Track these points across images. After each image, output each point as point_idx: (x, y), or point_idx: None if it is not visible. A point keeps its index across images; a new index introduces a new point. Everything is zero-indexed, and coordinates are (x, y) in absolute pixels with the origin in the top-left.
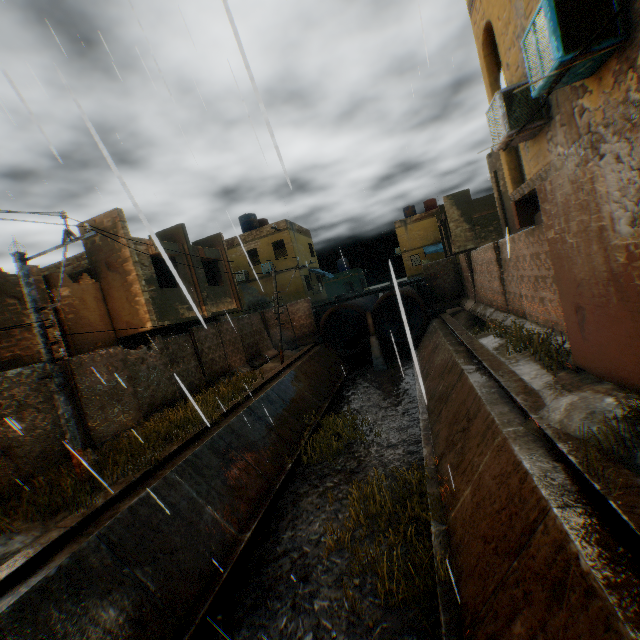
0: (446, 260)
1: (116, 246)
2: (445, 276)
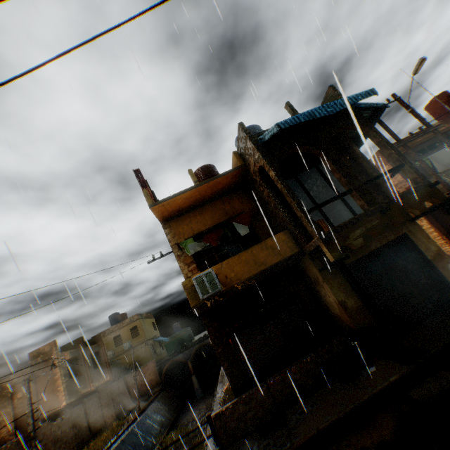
0: None
1: (51, 360)
2: None
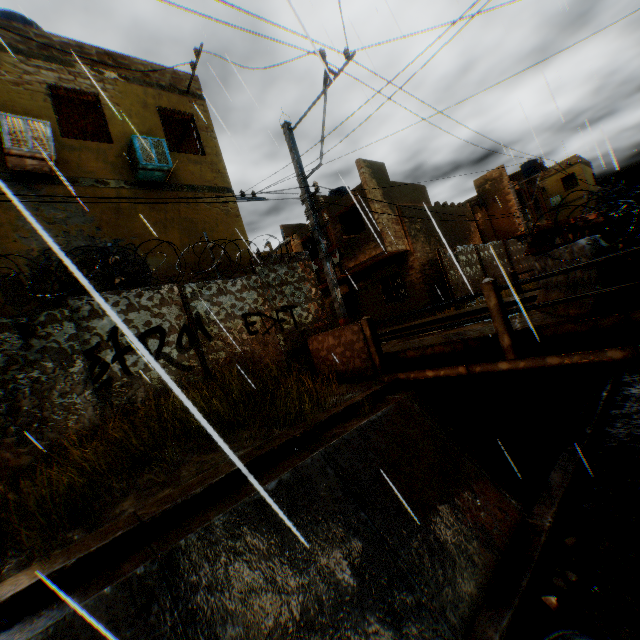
0: None
1: (500, 187)
2: None
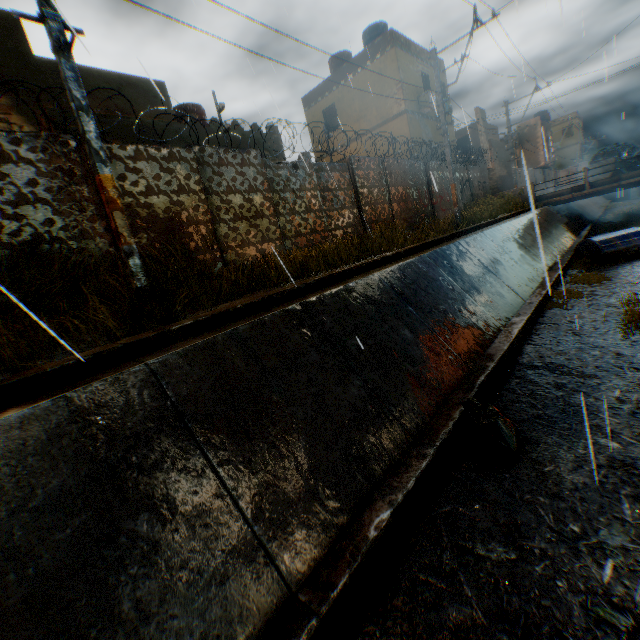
0: None
1: (533, 133)
2: None
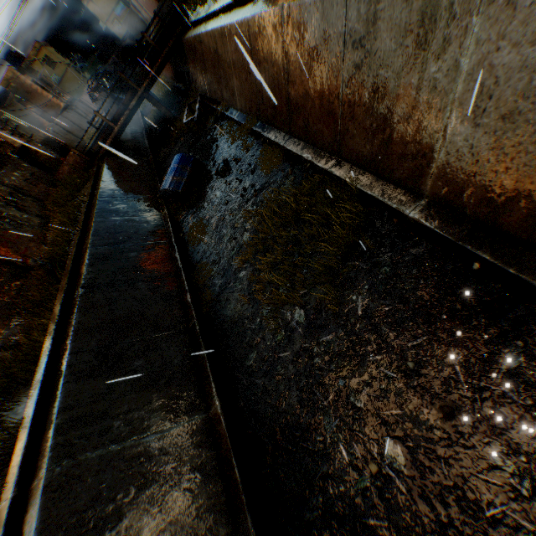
0: (129, 15)
1: (24, 83)
2: (135, 24)
